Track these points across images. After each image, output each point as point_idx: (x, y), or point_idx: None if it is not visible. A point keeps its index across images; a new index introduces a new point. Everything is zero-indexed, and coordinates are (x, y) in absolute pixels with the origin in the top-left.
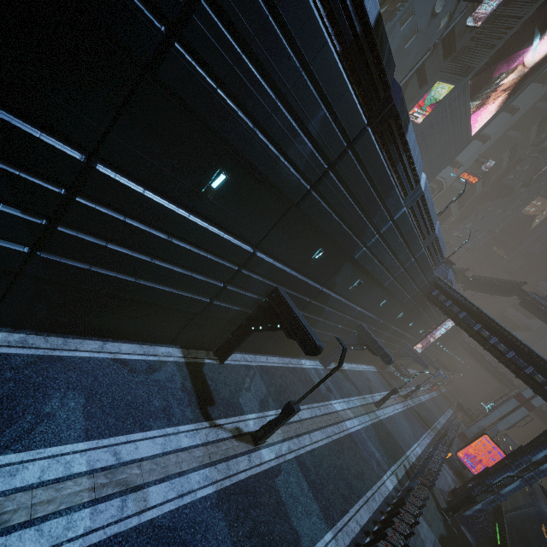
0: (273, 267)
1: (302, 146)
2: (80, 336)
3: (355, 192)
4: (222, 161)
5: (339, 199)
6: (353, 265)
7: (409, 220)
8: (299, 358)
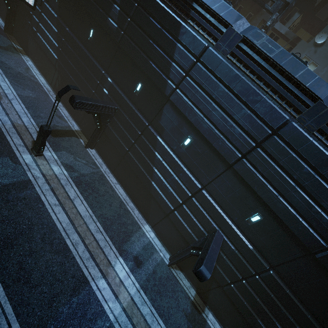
0: (112, 86)
1: (115, 10)
2: (61, 102)
3: (149, 33)
4: (94, 26)
5: (140, 38)
6: (175, 111)
7: (223, 61)
8: (148, 223)
